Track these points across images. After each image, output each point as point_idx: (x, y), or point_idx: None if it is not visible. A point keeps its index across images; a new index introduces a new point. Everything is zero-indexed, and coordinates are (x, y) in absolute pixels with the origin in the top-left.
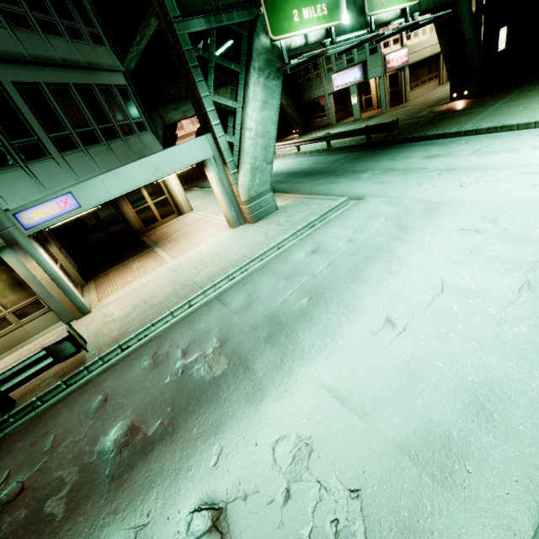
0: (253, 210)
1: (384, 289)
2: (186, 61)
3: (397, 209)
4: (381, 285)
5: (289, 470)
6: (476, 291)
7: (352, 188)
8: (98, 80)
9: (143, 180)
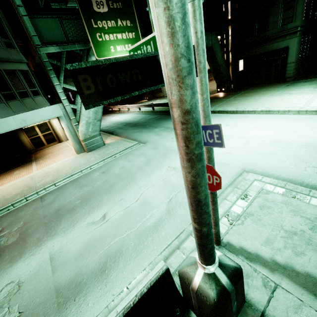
0: (88, 145)
1: (115, 197)
2: (45, 66)
3: (153, 151)
4: (115, 195)
5: (0, 301)
6: (148, 202)
7: (145, 136)
8: (7, 67)
9: (15, 126)
